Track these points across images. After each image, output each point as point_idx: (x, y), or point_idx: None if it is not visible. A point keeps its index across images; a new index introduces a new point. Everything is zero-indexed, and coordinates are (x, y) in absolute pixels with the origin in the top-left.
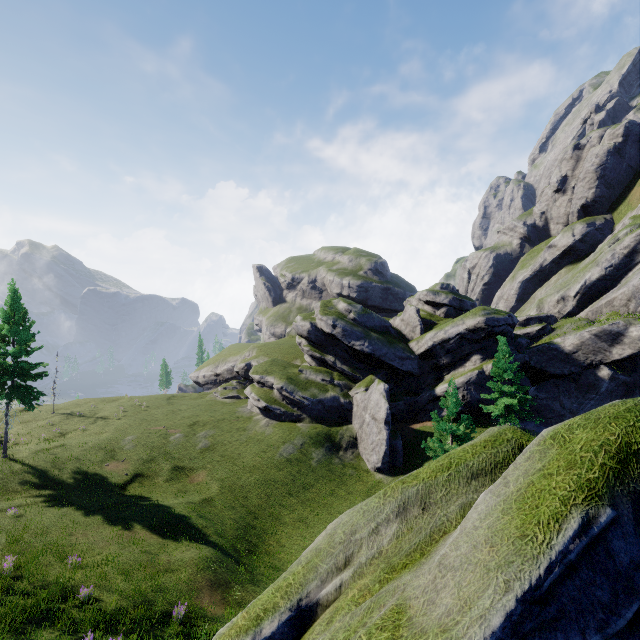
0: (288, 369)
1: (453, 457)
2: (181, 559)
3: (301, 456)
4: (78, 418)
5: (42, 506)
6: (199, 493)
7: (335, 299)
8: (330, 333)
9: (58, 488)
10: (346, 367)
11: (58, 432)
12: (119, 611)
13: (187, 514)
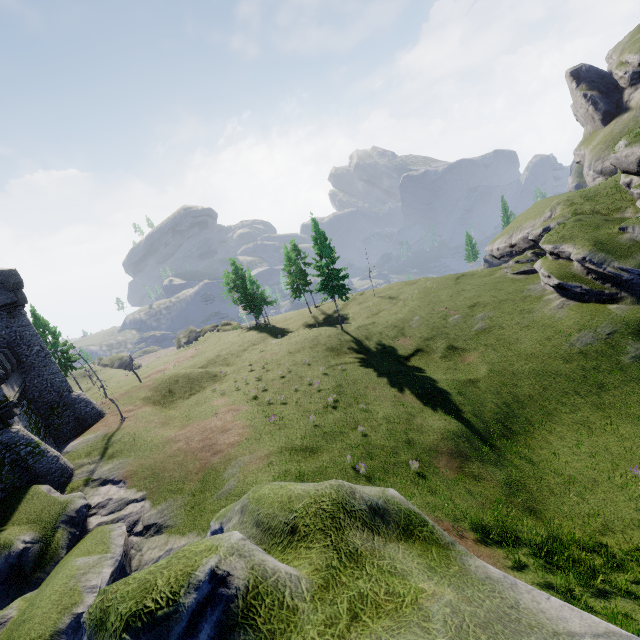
0: (600, 229)
1: (269, 493)
2: (431, 425)
3: (604, 349)
4: (387, 300)
5: (357, 365)
6: (466, 373)
7: None
8: None
9: (367, 354)
10: None
11: (373, 312)
12: (376, 447)
13: (448, 390)
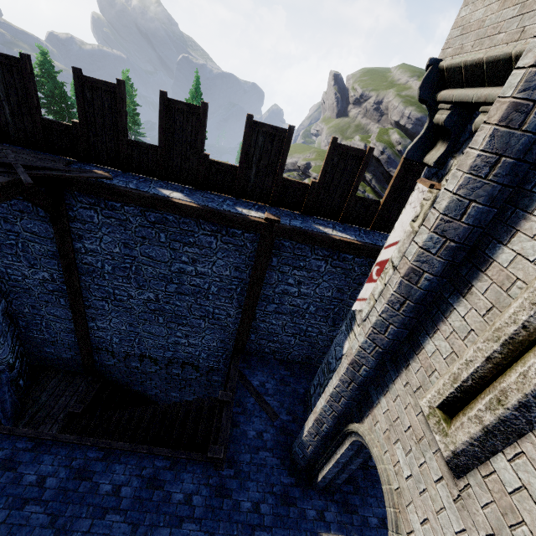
0: None
1: None
2: None
3: None
4: None
5: None
6: None
7: (392, 129)
8: (377, 157)
9: None
10: (378, 186)
11: None
12: None
13: None
